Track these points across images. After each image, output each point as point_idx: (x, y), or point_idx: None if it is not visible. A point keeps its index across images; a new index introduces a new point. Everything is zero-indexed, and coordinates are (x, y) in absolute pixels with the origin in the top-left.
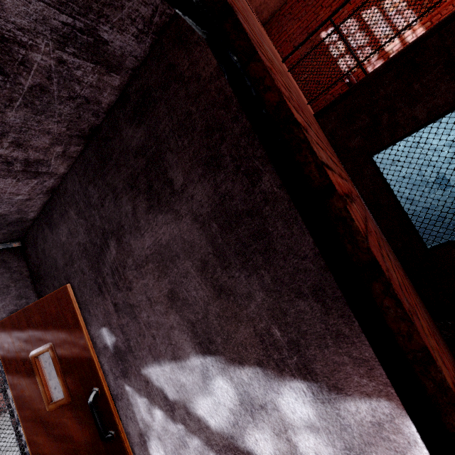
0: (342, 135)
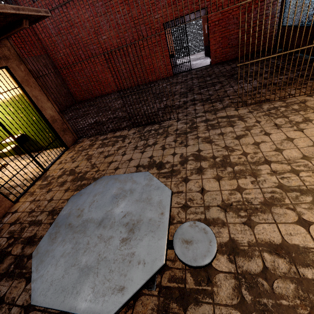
0: None
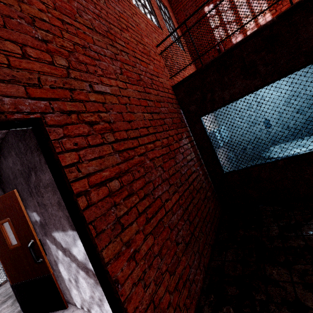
0: (186, 102)
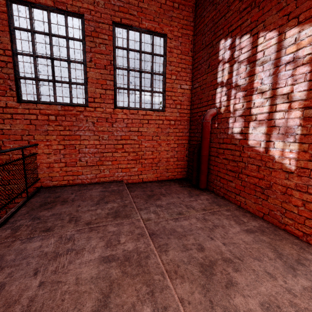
0: None
